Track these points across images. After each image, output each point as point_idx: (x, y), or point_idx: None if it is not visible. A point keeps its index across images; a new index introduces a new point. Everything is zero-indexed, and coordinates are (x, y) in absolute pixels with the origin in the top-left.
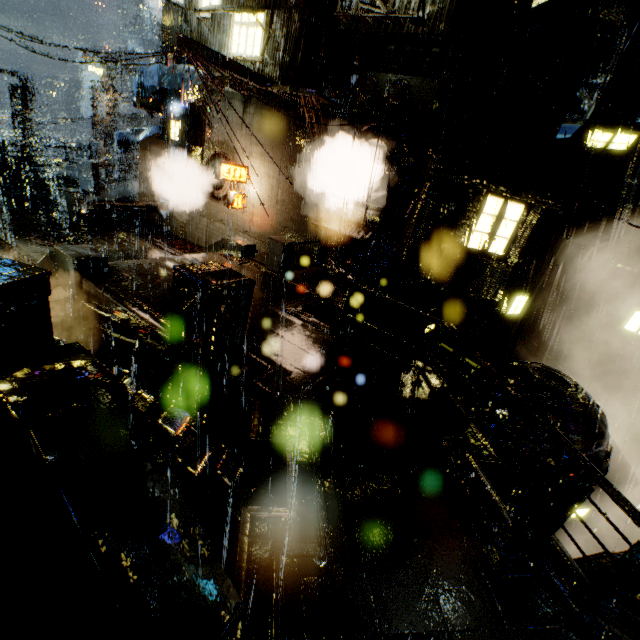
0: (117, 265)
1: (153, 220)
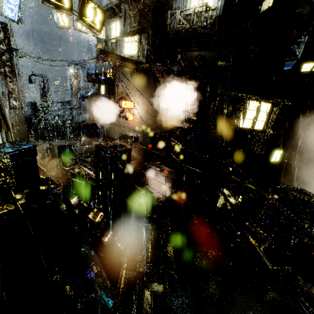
0: (76, 148)
1: (95, 129)
